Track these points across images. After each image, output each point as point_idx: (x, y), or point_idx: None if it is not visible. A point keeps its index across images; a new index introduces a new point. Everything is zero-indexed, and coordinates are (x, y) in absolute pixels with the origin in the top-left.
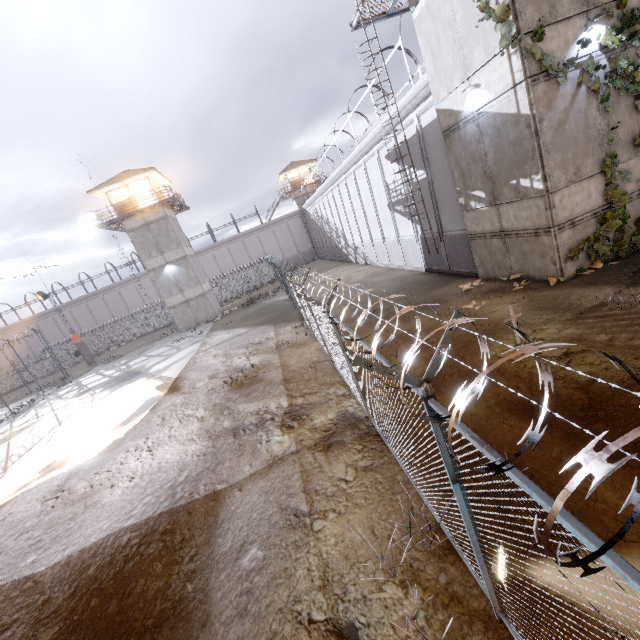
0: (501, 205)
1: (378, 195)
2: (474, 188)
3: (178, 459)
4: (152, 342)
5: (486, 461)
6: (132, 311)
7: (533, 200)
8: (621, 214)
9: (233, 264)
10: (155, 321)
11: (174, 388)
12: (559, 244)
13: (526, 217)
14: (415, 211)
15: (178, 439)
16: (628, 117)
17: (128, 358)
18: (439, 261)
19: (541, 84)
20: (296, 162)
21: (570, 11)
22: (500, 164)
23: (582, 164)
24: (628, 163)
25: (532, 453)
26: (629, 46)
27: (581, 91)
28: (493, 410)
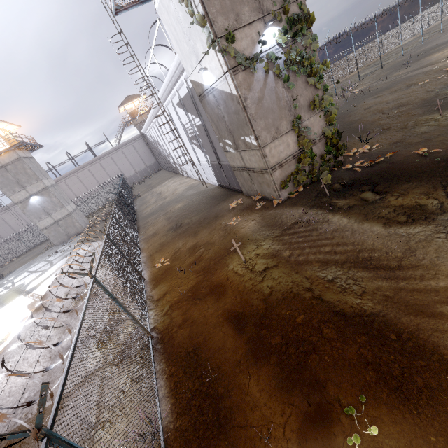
0: (241, 151)
1: (181, 131)
2: (225, 138)
3: (24, 382)
4: (35, 257)
5: (203, 366)
6: (18, 231)
7: (255, 151)
8: (310, 154)
9: (96, 182)
10: (38, 237)
11: (39, 306)
12: (274, 179)
13: (254, 161)
14: (203, 145)
15: (29, 361)
16: (305, 89)
17: (15, 275)
18: (224, 180)
19: (240, 73)
20: (130, 96)
21: (251, 18)
22: (233, 125)
23: (280, 125)
24: (310, 120)
25: (228, 356)
26: (297, 40)
27: (270, 75)
28: (219, 319)
